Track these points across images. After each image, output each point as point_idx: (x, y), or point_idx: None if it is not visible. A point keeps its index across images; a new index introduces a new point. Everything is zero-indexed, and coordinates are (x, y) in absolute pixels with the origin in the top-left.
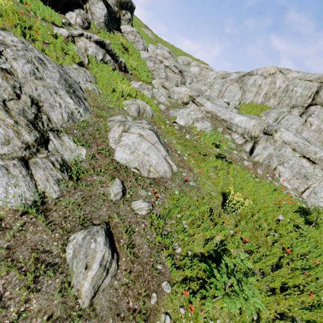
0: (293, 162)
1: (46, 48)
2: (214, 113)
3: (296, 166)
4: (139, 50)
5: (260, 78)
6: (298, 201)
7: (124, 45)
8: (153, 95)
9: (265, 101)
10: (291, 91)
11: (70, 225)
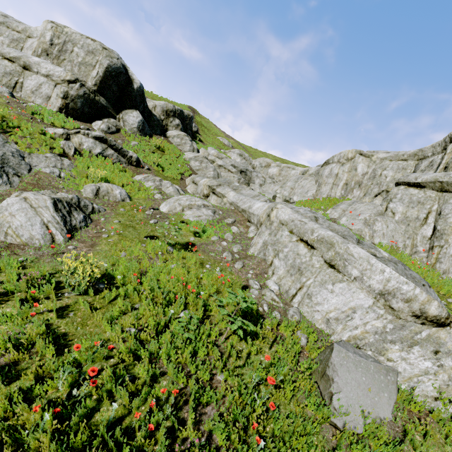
0: (288, 250)
1: (18, 140)
2: (235, 203)
3: (290, 255)
4: (185, 152)
5: (336, 166)
6: (274, 307)
7: (162, 147)
8: (158, 187)
9: (345, 193)
10: (379, 176)
11: None
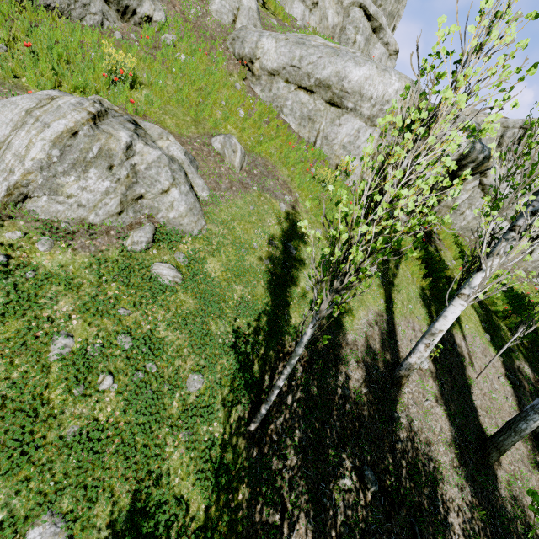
0: None
1: None
2: None
3: None
4: None
5: None
6: None
7: None
8: None
9: None
10: None
11: None
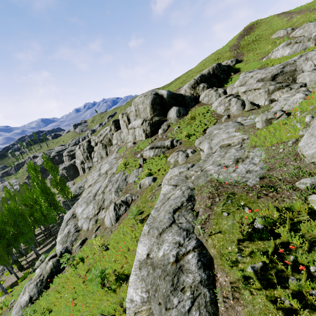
0: None
1: (127, 170)
2: None
3: None
4: (213, 103)
5: None
6: None
7: (194, 115)
8: (176, 159)
9: None
10: None
11: (85, 236)
